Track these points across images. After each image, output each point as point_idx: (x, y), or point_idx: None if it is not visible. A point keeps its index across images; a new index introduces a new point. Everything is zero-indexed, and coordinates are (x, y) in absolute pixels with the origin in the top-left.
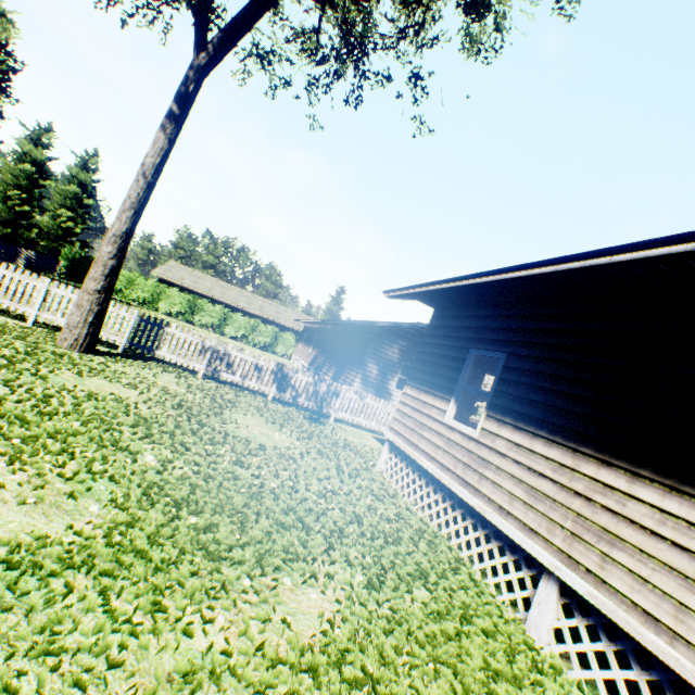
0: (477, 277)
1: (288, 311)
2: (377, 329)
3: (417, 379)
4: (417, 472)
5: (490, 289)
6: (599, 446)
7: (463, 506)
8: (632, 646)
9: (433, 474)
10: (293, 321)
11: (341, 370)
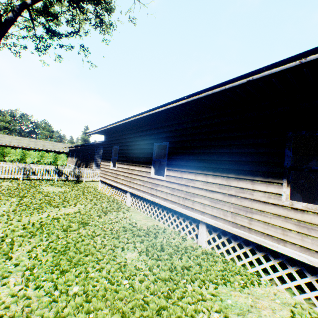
0: (103, 128)
1: (59, 144)
2: (96, 145)
3: (104, 159)
4: (107, 185)
5: (110, 130)
6: (132, 162)
7: (116, 188)
8: (137, 196)
9: (109, 183)
10: (63, 148)
11: (87, 164)
